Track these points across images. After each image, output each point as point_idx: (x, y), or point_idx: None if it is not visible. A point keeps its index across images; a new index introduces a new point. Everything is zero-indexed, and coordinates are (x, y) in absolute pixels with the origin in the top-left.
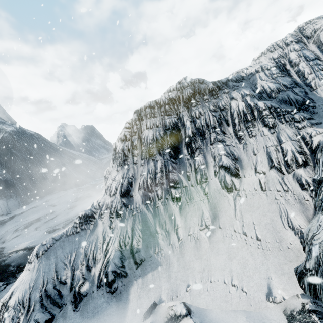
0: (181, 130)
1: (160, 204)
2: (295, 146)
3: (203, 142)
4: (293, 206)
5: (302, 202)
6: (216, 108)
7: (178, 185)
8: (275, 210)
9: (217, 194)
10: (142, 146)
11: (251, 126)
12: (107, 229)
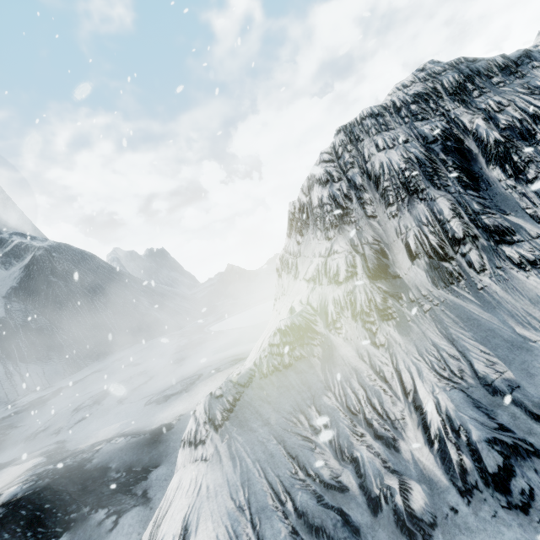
0: (464, 140)
1: (486, 280)
2: None
3: (534, 150)
4: None
5: None
6: (532, 90)
7: (517, 237)
8: None
9: None
10: (378, 181)
11: None
12: (370, 349)
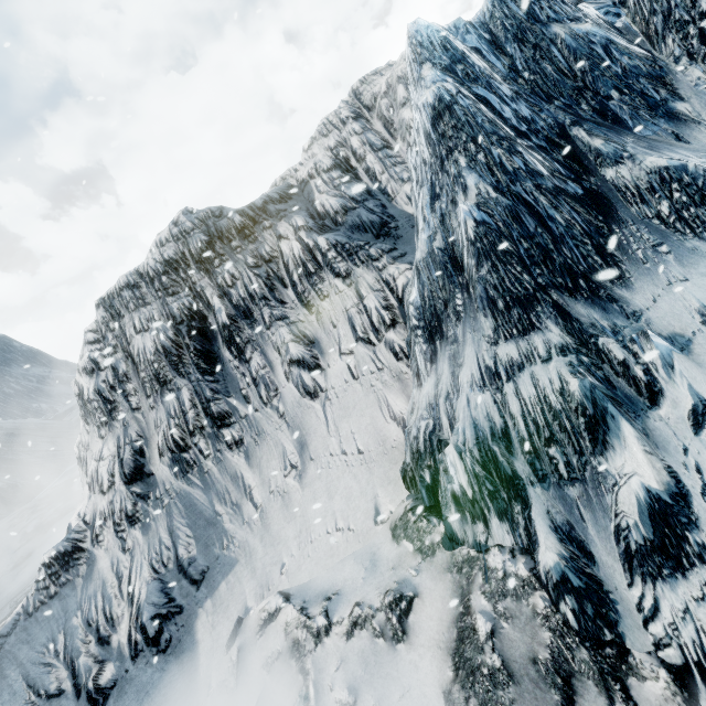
0: (208, 317)
1: (210, 464)
2: (379, 300)
3: (253, 328)
4: (393, 387)
5: (401, 378)
6: (258, 260)
7: (233, 420)
8: (373, 402)
9: (298, 408)
10: (138, 370)
11: (318, 282)
12: (120, 556)
